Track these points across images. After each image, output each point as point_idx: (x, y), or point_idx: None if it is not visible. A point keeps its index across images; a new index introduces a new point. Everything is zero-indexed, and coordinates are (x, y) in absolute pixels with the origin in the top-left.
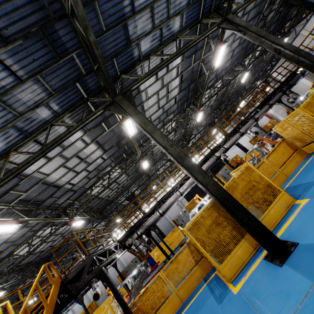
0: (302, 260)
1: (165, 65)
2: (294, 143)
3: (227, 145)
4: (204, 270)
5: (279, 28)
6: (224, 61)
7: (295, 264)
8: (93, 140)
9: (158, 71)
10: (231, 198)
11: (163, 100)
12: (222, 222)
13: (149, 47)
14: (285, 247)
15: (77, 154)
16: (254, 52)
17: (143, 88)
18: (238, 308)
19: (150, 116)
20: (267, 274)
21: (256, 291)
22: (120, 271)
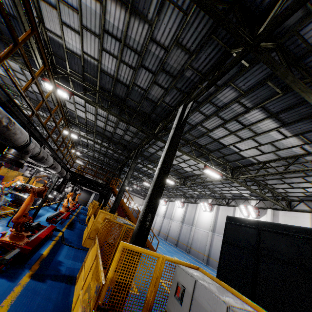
0: None
1: None
2: None
3: None
4: None
5: None
6: None
7: None
8: None
9: None
10: None
11: None
12: None
13: None
14: None
15: None
16: None
17: None
18: None
19: None
20: None
21: None
22: (186, 239)
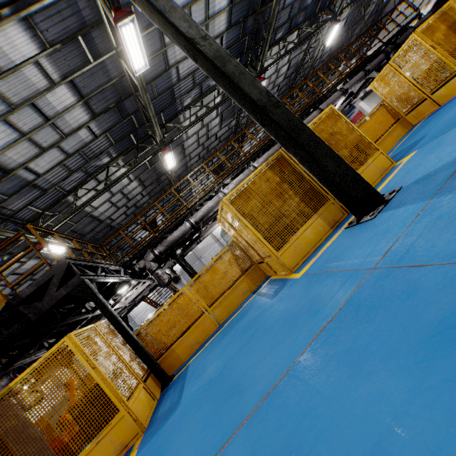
0: (409, 194)
1: None
2: (397, 110)
3: None
4: (254, 282)
5: None
6: None
7: (398, 204)
8: (65, 76)
9: None
10: (304, 127)
11: None
12: (286, 193)
13: None
14: (382, 198)
15: (34, 100)
16: None
17: None
18: (303, 285)
19: (177, 62)
20: (350, 237)
21: (333, 257)
22: None
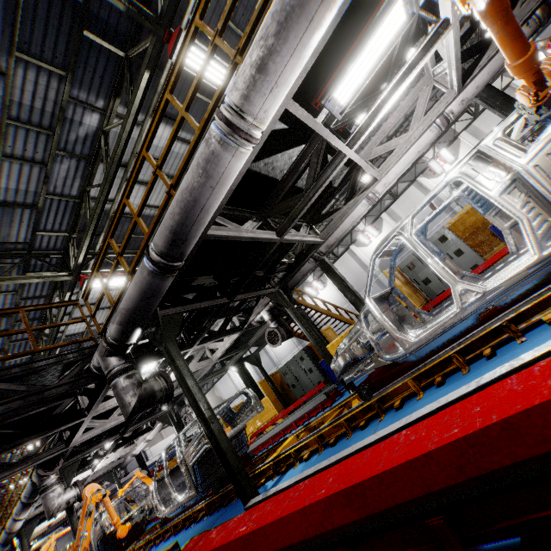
0: None
1: None
2: None
3: None
4: None
5: None
6: None
7: None
8: None
9: None
10: None
11: None
12: None
13: None
14: None
15: None
16: None
17: None
18: None
19: None
20: None
21: None
22: None
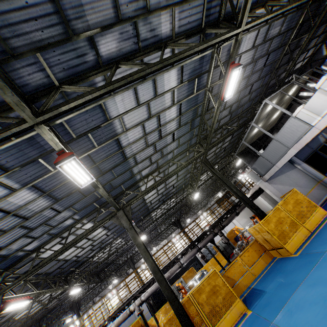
0: None
1: (47, 263)
2: None
3: (144, 296)
4: None
5: (233, 150)
6: (164, 192)
7: None
8: None
9: (38, 269)
10: None
11: (87, 243)
12: None
13: (39, 243)
14: None
15: None
16: (197, 183)
17: (47, 255)
18: None
19: (74, 256)
20: None
21: None
22: None
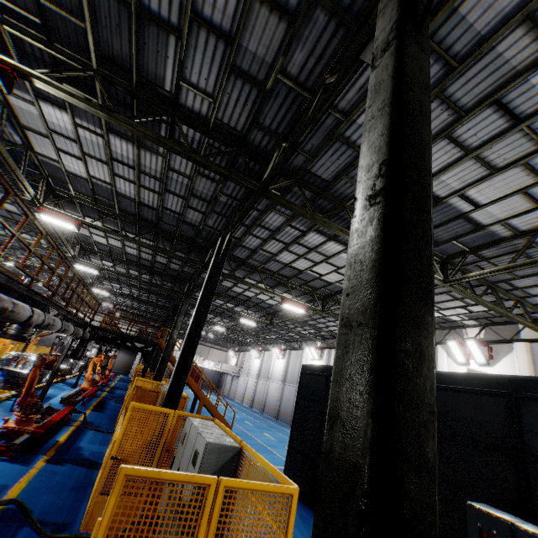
0: None
1: None
2: None
3: None
4: None
5: None
6: None
7: None
8: None
9: None
10: None
11: None
12: None
13: None
14: None
15: None
16: None
17: None
18: None
19: None
20: None
21: None
22: (289, 407)
